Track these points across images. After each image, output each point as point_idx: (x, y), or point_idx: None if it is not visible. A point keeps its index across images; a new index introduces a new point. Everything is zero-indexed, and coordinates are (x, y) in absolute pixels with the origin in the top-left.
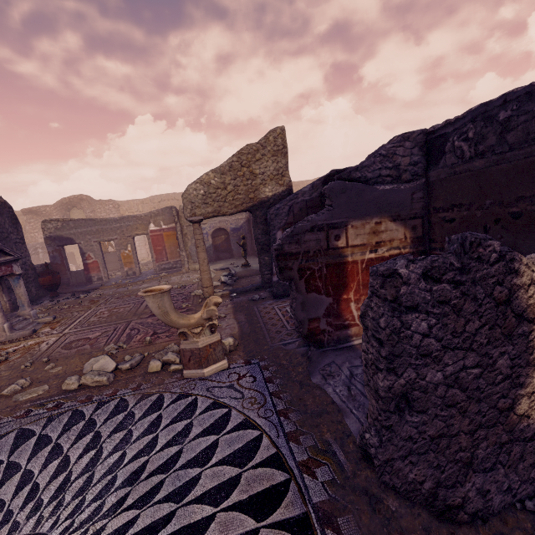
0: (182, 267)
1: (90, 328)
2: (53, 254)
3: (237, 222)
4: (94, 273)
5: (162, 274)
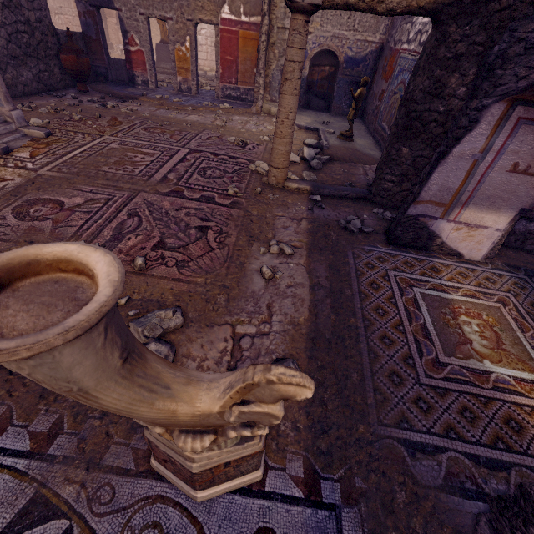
0: (253, 104)
1: (77, 179)
2: (85, 18)
3: (361, 48)
4: (137, 71)
5: (223, 105)
